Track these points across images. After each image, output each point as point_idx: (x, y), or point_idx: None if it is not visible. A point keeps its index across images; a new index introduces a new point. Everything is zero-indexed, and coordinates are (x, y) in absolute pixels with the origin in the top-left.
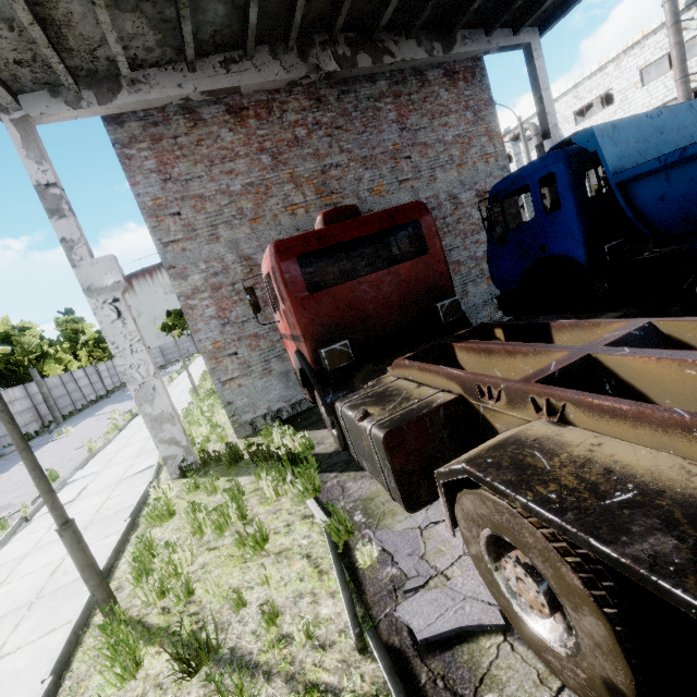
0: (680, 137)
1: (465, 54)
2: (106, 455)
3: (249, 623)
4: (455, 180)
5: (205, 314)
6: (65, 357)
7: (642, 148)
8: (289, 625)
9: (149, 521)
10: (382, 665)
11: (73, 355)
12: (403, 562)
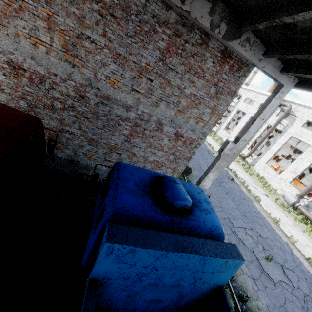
0: (190, 276)
1: (239, 52)
2: None
3: None
4: (170, 116)
5: None
6: None
7: (144, 272)
8: None
9: None
10: None
11: None
12: None
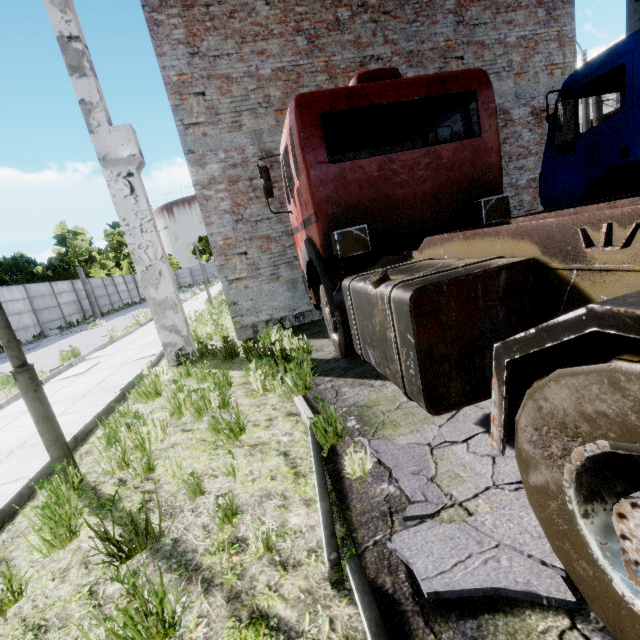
0: None
1: None
2: (122, 343)
3: (203, 515)
4: (510, 91)
5: (219, 207)
6: (109, 264)
7: None
8: (247, 528)
9: (135, 395)
10: (365, 618)
11: (116, 264)
12: (405, 481)
